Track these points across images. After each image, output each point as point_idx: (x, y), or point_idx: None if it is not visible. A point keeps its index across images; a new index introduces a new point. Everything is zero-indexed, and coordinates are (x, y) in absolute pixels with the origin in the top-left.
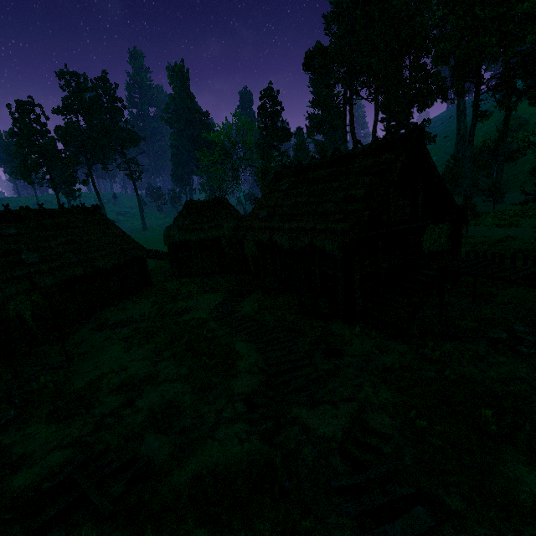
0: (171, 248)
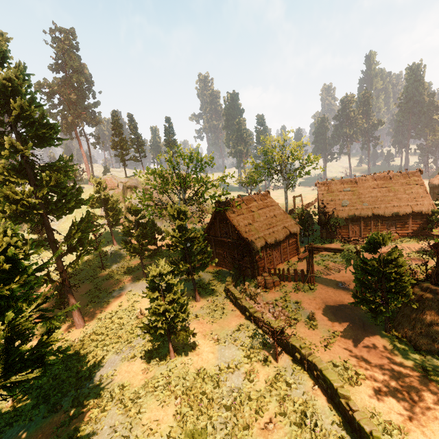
0: (431, 188)
